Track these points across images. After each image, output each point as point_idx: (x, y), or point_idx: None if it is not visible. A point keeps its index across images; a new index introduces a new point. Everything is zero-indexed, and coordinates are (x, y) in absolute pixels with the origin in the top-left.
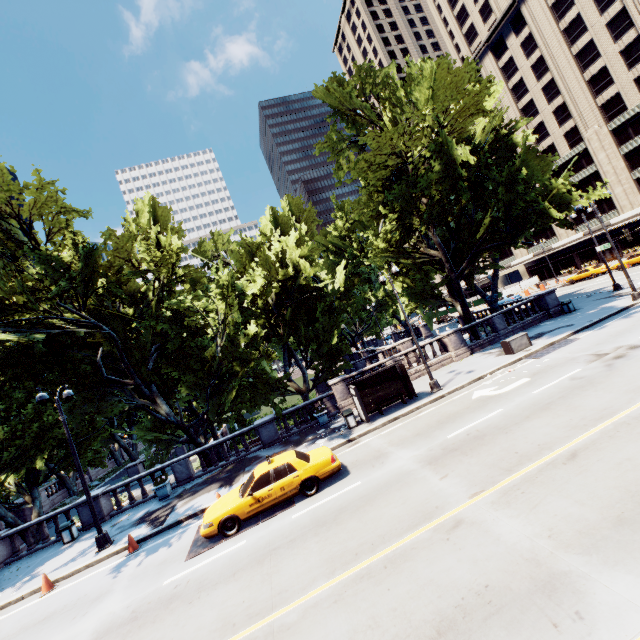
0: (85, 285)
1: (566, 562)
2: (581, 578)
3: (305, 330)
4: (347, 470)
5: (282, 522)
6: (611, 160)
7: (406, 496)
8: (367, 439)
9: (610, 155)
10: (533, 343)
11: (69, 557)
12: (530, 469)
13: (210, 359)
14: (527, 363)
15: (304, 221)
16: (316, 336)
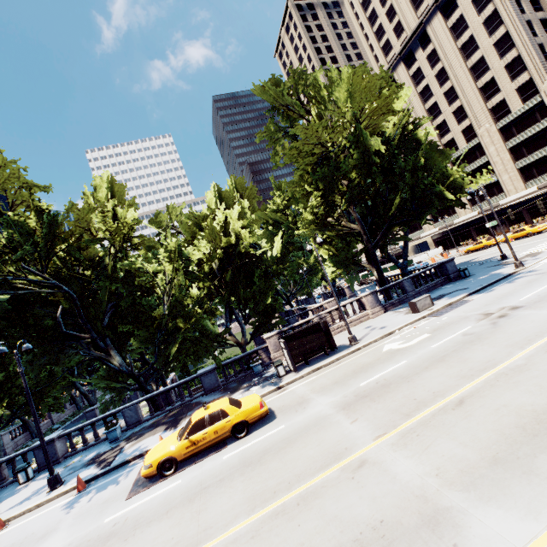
0: (47, 250)
1: (449, 498)
2: (460, 513)
3: (244, 291)
4: (274, 415)
5: (214, 463)
6: (499, 153)
7: (321, 438)
8: (293, 386)
9: (498, 149)
10: (435, 303)
11: (22, 497)
12: (425, 414)
13: (158, 316)
14: (429, 320)
15: (247, 197)
16: (253, 296)
